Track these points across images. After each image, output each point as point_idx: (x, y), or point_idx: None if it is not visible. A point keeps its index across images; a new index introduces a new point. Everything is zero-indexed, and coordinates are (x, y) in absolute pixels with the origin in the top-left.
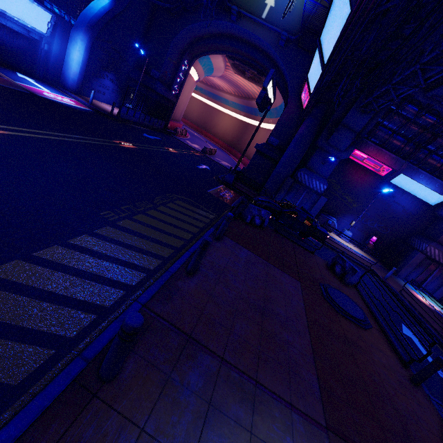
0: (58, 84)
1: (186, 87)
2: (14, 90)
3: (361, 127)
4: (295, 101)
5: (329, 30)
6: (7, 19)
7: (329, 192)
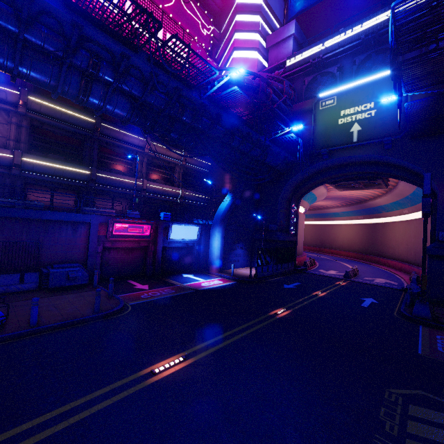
0: (206, 268)
1: (299, 223)
2: (185, 294)
3: None
4: None
5: None
6: (176, 242)
7: None
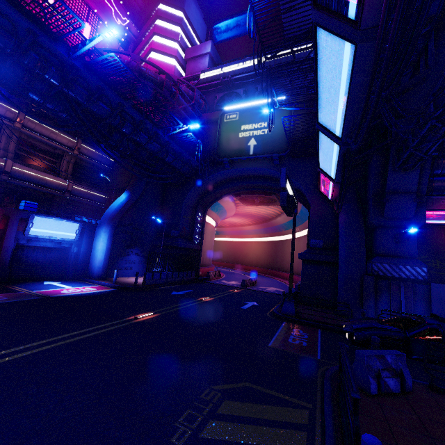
0: (87, 276)
1: (207, 233)
2: (20, 301)
3: (415, 184)
4: (316, 197)
5: (327, 104)
6: (42, 241)
7: (428, 273)
